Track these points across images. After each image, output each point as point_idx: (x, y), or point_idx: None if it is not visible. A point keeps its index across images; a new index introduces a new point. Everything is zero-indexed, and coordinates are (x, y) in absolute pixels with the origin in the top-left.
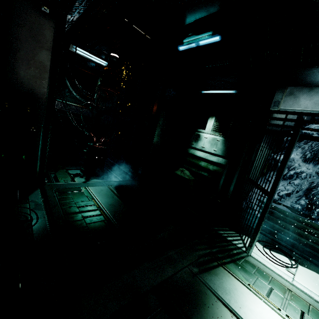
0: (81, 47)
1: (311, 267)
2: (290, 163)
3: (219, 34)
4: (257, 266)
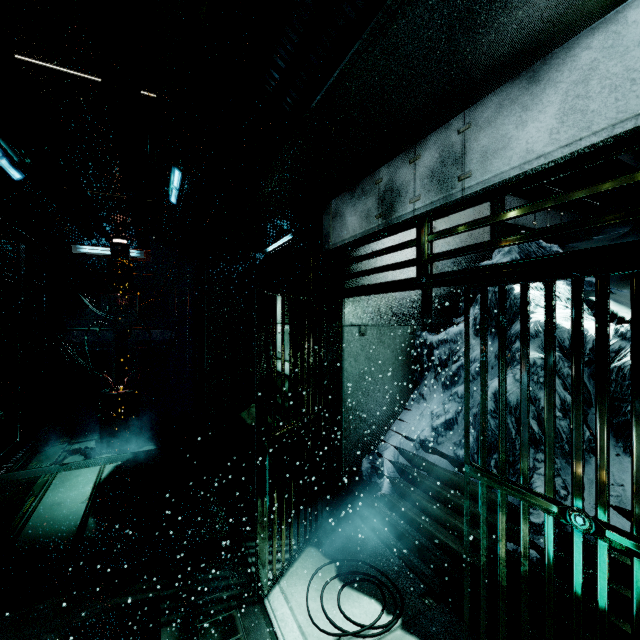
0: (90, 243)
1: (440, 636)
2: (455, 344)
3: (173, 166)
4: (243, 634)
